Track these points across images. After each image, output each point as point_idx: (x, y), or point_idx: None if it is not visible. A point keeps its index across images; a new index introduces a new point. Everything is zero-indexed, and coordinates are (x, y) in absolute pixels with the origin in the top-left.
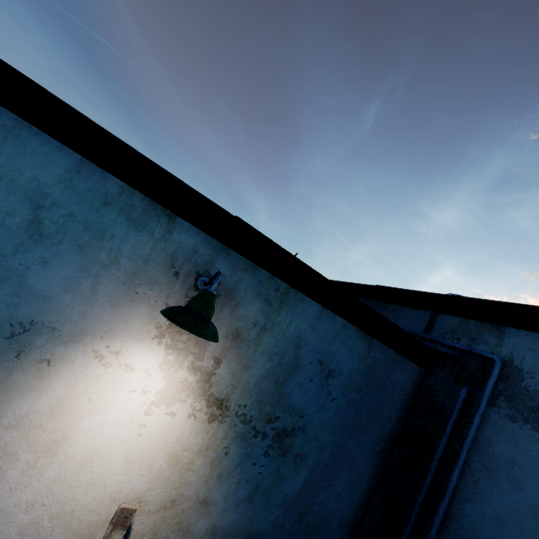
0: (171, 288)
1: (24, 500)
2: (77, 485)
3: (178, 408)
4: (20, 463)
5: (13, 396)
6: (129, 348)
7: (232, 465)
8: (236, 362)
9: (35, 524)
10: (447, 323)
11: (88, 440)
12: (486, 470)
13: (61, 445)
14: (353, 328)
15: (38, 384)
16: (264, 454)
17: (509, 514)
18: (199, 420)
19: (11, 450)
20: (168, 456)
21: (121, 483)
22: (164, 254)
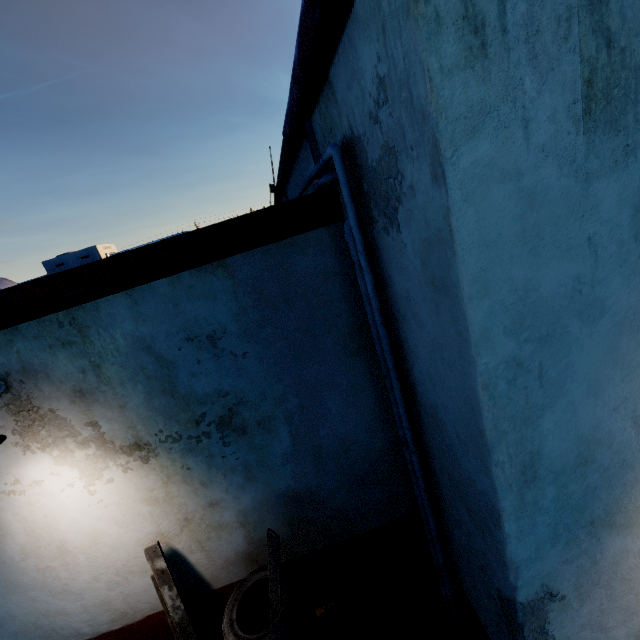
0: None
1: (88, 578)
2: (107, 554)
3: (110, 475)
4: (58, 567)
5: (1, 547)
6: (19, 472)
7: (204, 472)
8: (109, 411)
9: (112, 582)
10: (318, 129)
11: (78, 533)
12: (404, 319)
13: (66, 546)
14: (186, 275)
15: (3, 532)
16: (225, 445)
17: (430, 364)
18: (136, 468)
19: (43, 566)
20: (145, 502)
21: (134, 536)
22: None
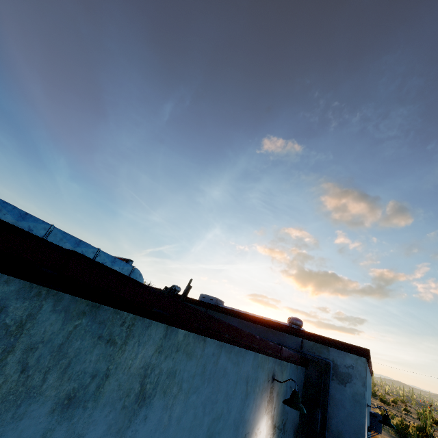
0: (268, 388)
1: None
2: None
3: None
4: None
5: None
6: (260, 423)
7: None
8: (277, 405)
9: None
10: (308, 344)
11: None
12: (335, 405)
13: None
14: (295, 365)
15: None
16: (281, 437)
17: (344, 418)
18: None
19: None
20: None
21: None
22: (267, 375)
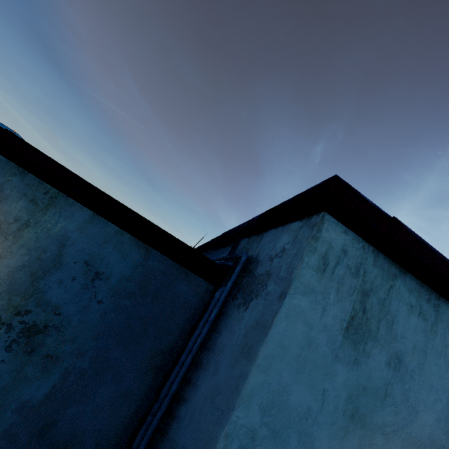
0: None
1: None
2: None
3: None
4: None
5: None
6: None
7: None
8: None
9: None
10: (242, 244)
11: None
12: (207, 363)
13: None
14: (128, 236)
15: None
16: (7, 348)
17: (200, 404)
18: None
19: None
20: None
21: None
22: None
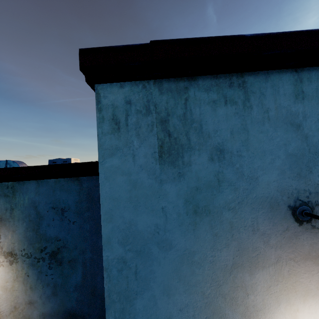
0: None
1: None
2: None
3: None
4: None
5: None
6: None
7: (34, 280)
8: (7, 232)
9: None
10: None
11: None
12: None
13: None
14: (62, 180)
15: None
16: (49, 268)
17: None
18: (5, 266)
19: None
20: (1, 287)
21: None
22: None
